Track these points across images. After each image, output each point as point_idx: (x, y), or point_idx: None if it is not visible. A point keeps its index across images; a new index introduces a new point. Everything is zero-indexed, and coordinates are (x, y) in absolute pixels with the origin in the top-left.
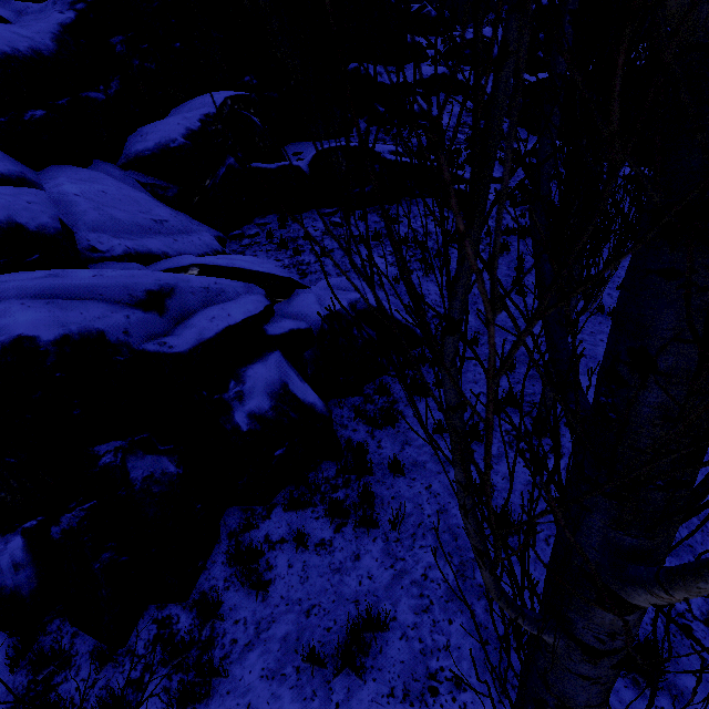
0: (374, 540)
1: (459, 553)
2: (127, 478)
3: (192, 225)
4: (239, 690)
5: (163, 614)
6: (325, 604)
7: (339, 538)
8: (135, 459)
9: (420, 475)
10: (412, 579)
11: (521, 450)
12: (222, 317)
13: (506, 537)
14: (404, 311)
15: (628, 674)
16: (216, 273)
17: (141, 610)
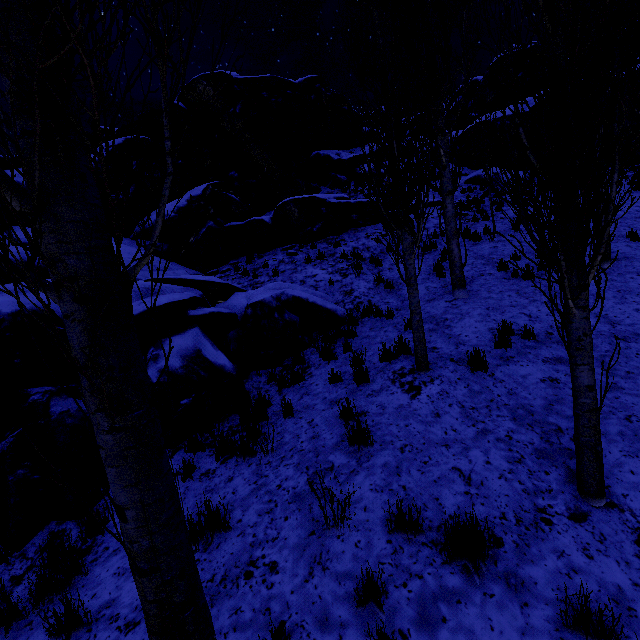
0: (250, 465)
1: (315, 465)
2: (48, 411)
3: (172, 265)
4: (92, 584)
5: (59, 528)
6: (189, 516)
7: (222, 467)
8: (59, 399)
9: (307, 414)
10: (267, 490)
11: (402, 383)
12: (149, 302)
13: (358, 446)
14: (333, 303)
15: (455, 559)
16: (166, 283)
17: (43, 524)
